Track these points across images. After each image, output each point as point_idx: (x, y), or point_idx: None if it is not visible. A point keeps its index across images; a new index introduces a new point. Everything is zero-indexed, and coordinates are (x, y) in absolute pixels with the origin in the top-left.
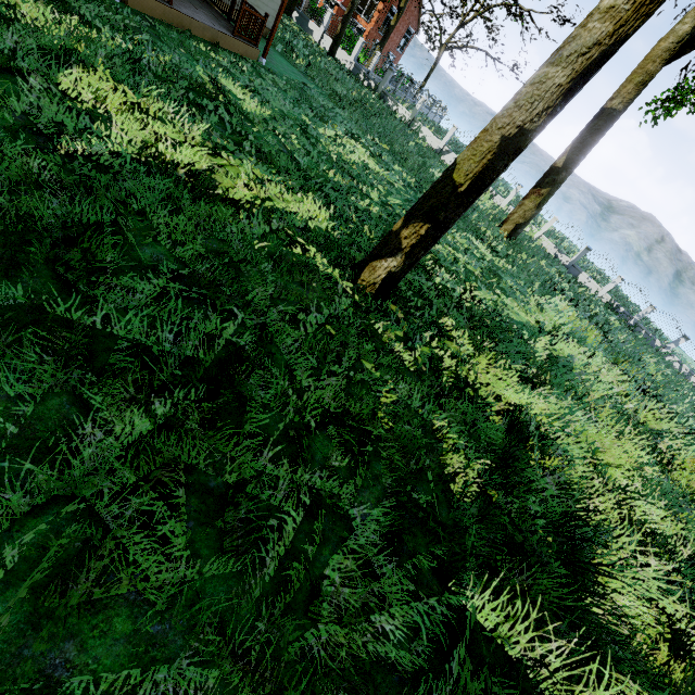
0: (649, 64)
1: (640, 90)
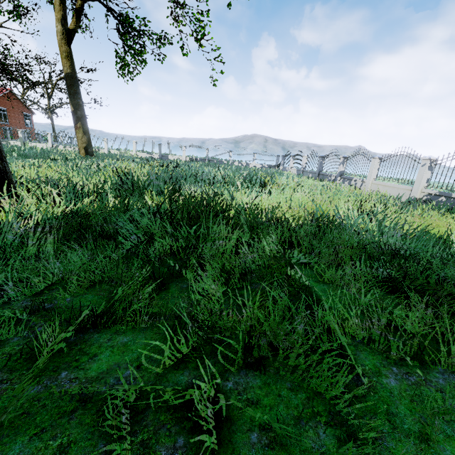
0: (61, 48)
1: (70, 60)
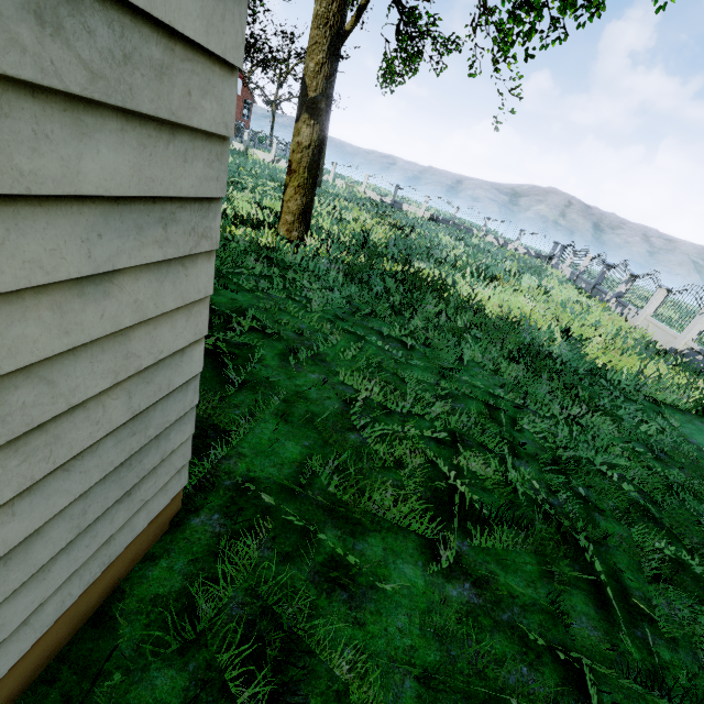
0: None
1: None
